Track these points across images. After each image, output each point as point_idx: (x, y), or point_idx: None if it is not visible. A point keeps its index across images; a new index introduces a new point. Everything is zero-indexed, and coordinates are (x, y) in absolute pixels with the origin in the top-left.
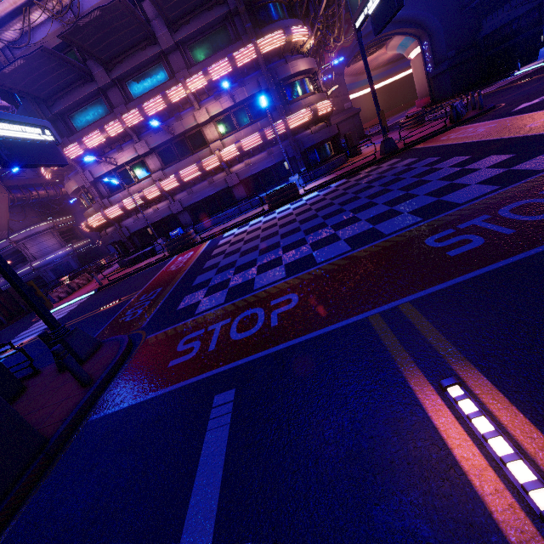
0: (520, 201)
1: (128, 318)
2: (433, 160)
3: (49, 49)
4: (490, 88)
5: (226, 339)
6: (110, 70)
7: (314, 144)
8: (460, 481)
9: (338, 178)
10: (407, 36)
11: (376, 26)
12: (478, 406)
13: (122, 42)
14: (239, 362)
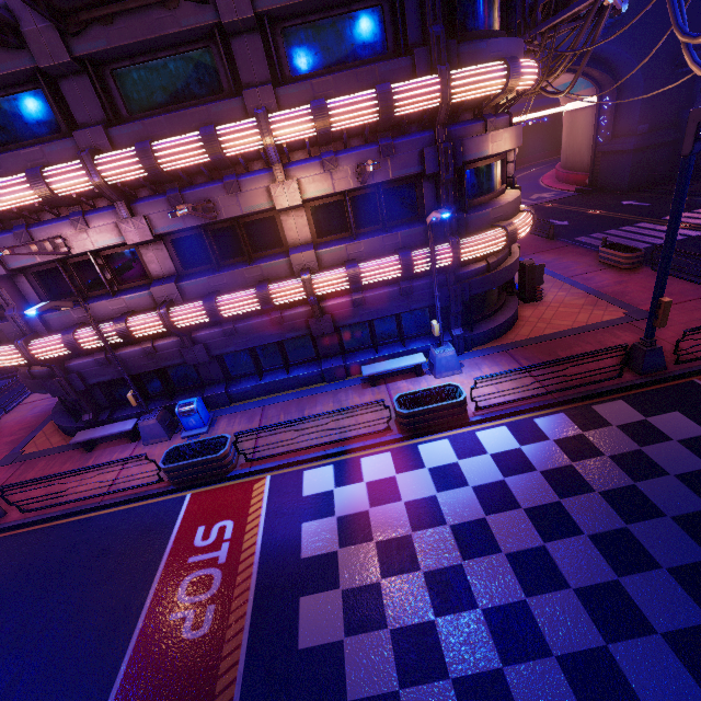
0: None
1: None
2: None
3: None
4: None
5: None
6: (74, 32)
7: (486, 290)
8: None
9: (549, 404)
10: (582, 78)
11: None
12: None
13: None
14: None
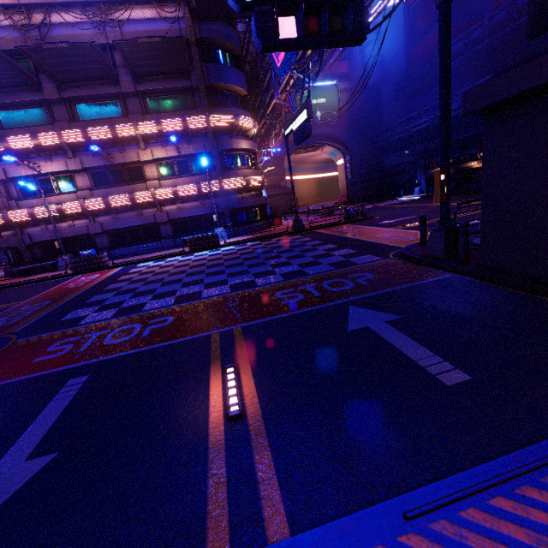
0: (336, 279)
1: (0, 324)
2: (318, 242)
3: (1, 53)
4: (382, 204)
5: (99, 343)
6: (63, 89)
7: (242, 207)
8: (204, 409)
9: (255, 239)
10: (336, 149)
11: (296, 140)
12: (236, 377)
13: (84, 72)
14: (102, 358)
